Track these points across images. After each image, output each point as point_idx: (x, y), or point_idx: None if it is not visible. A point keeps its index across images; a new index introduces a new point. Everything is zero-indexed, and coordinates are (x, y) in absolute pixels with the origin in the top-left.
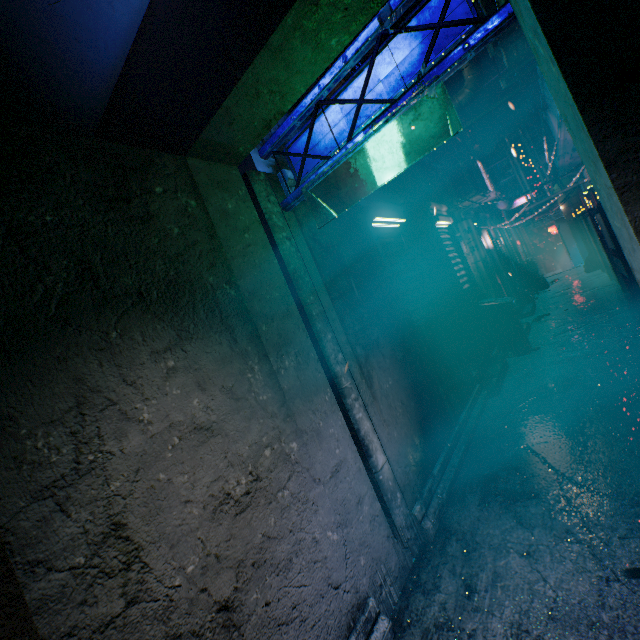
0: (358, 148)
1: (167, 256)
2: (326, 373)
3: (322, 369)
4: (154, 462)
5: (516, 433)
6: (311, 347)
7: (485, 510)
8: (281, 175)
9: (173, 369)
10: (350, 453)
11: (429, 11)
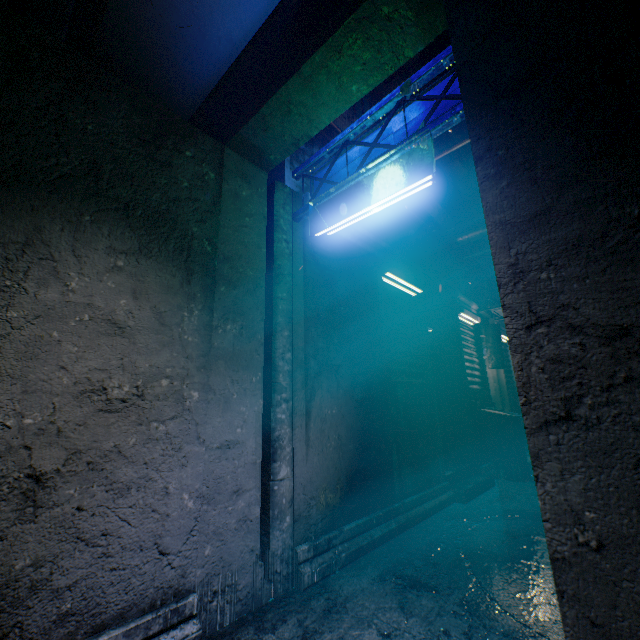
0: (360, 178)
1: (167, 195)
2: (268, 363)
3: (263, 353)
4: (56, 320)
5: (459, 536)
6: (262, 330)
7: (376, 585)
8: (305, 196)
9: (120, 268)
10: (252, 441)
11: (439, 89)
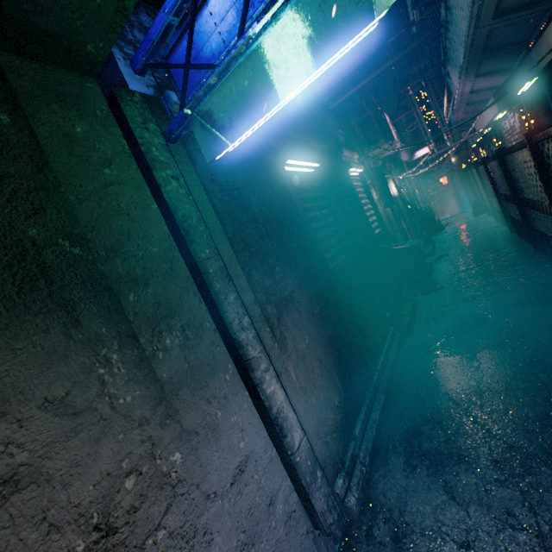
0: (252, 47)
1: None
2: (229, 342)
3: (221, 340)
4: None
5: (433, 379)
6: (206, 314)
7: (412, 477)
8: (165, 98)
9: None
10: (259, 441)
11: None
